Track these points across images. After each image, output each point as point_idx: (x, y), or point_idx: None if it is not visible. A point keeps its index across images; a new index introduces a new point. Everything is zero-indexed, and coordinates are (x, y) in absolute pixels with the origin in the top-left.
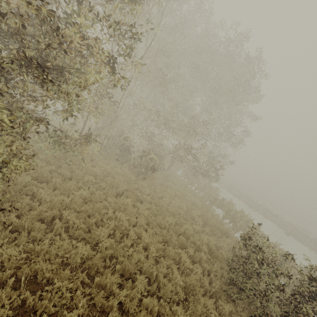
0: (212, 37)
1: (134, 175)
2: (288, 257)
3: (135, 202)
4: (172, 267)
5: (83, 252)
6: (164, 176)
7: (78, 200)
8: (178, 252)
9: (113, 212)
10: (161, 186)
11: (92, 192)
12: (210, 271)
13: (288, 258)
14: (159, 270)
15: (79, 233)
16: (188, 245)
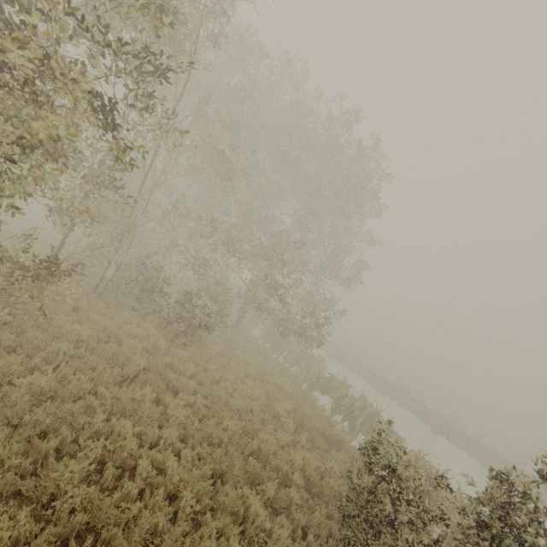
0: (307, 112)
1: (167, 338)
2: (440, 484)
3: (161, 393)
4: (229, 532)
5: (1, 533)
6: (227, 339)
7: (19, 399)
8: (244, 495)
9: (106, 420)
10: (220, 359)
11: (65, 377)
12: (308, 526)
13: (441, 486)
14: (199, 546)
15: (8, 479)
16: (266, 476)
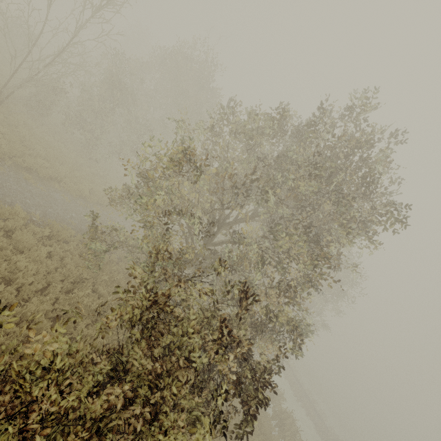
0: None
1: None
2: None
3: None
4: None
5: None
6: None
7: None
8: None
9: None
10: None
11: None
12: None
13: None
14: None
15: None
16: None
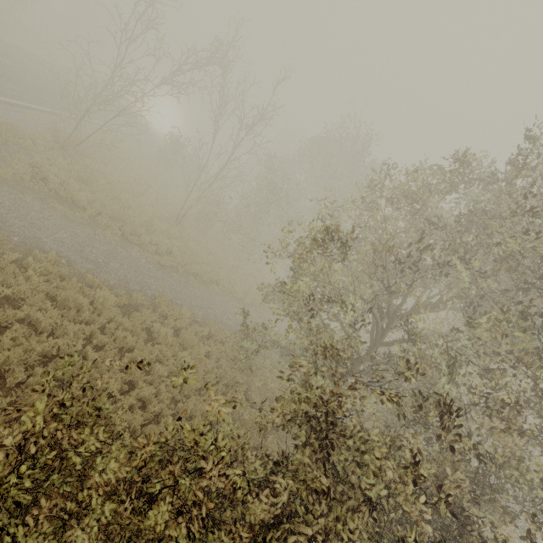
0: None
1: None
2: None
3: None
4: None
5: None
6: None
7: None
8: None
9: None
10: None
11: None
12: None
13: None
14: None
15: None
16: None
